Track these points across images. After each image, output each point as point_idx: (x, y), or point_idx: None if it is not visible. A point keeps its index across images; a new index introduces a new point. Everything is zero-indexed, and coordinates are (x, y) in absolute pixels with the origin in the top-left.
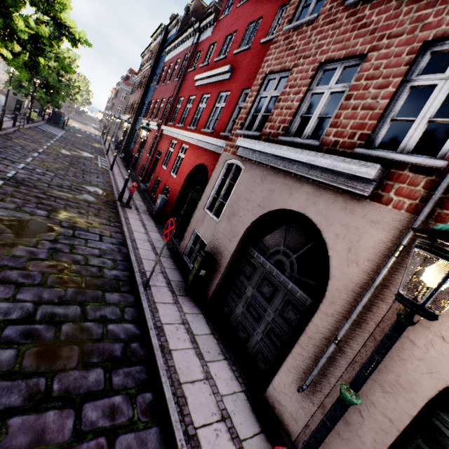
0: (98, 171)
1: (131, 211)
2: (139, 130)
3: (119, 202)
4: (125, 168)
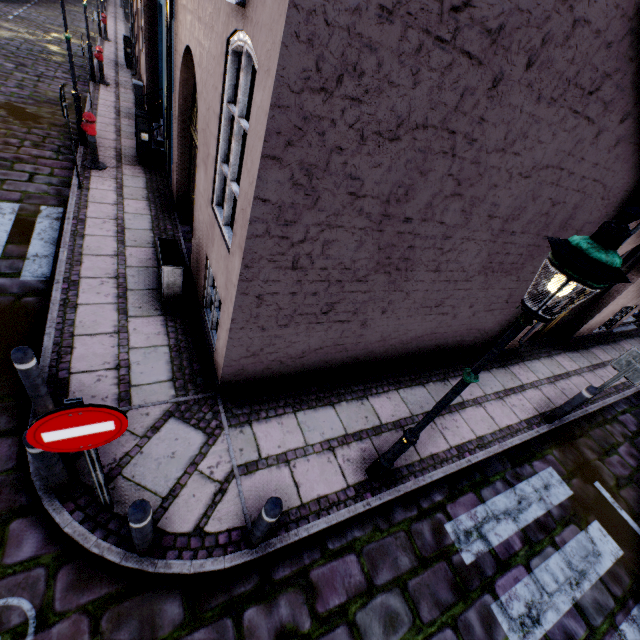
0: (89, 22)
1: (110, 43)
2: None
3: (101, 38)
4: (124, 23)
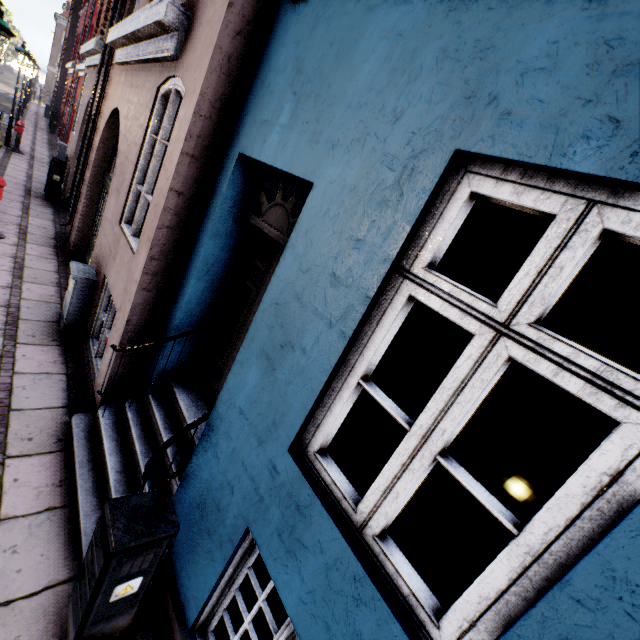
0: None
1: (21, 156)
2: (67, 81)
3: (7, 147)
4: (48, 134)
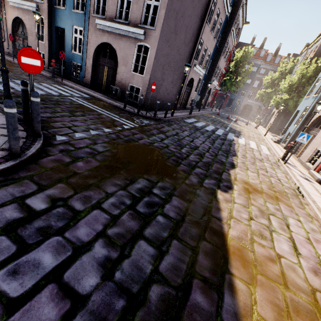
0: None
1: None
2: None
3: None
4: None
